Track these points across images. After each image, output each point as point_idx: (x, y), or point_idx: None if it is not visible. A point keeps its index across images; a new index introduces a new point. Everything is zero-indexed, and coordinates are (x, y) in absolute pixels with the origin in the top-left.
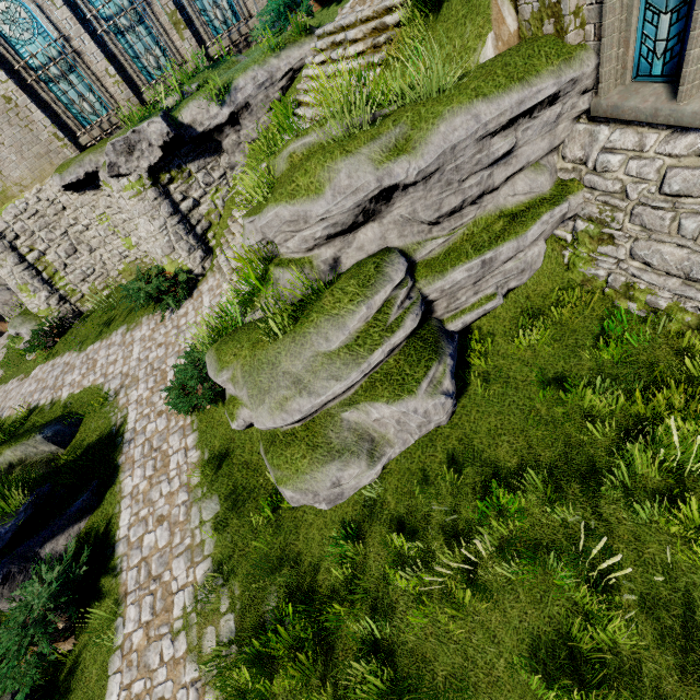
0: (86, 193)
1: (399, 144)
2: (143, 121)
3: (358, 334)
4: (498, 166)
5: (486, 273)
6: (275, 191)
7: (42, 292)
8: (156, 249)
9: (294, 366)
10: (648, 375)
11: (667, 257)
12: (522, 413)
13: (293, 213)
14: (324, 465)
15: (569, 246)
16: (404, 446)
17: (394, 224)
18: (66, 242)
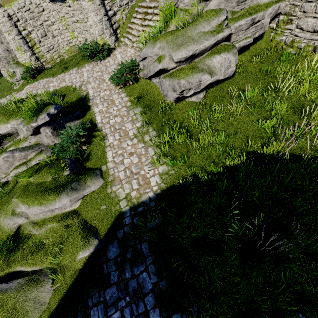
0: (56, 3)
1: None
2: None
3: (213, 28)
4: None
5: (250, 26)
6: None
7: (28, 52)
8: (96, 31)
9: (192, 35)
10: (295, 66)
11: (309, 23)
12: (254, 79)
13: None
14: (196, 73)
15: (273, 31)
16: (219, 77)
17: (223, 0)
18: (41, 29)
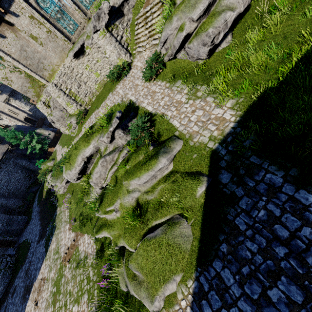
0: (80, 58)
1: None
2: (101, 4)
3: None
4: None
5: None
6: None
7: (74, 104)
8: (114, 57)
9: None
10: None
11: None
12: None
13: None
14: (219, 16)
15: None
16: (240, 9)
17: None
18: (76, 82)
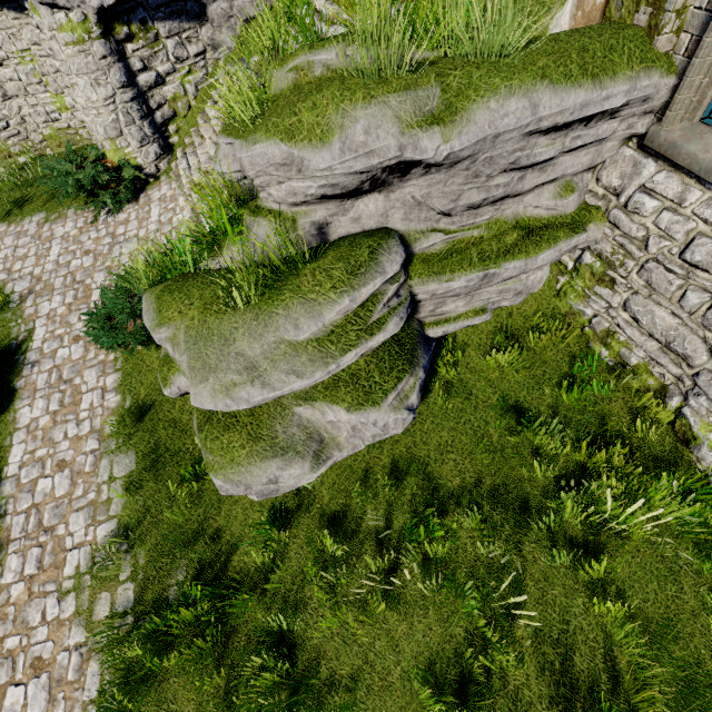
0: (4, 11)
1: (436, 110)
2: None
3: (333, 327)
4: (532, 170)
5: (483, 287)
6: (267, 116)
7: None
8: (97, 127)
9: (251, 349)
10: (598, 426)
11: (658, 321)
12: (474, 435)
13: (286, 156)
14: (264, 460)
15: (567, 274)
16: (353, 451)
17: (402, 203)
18: None
